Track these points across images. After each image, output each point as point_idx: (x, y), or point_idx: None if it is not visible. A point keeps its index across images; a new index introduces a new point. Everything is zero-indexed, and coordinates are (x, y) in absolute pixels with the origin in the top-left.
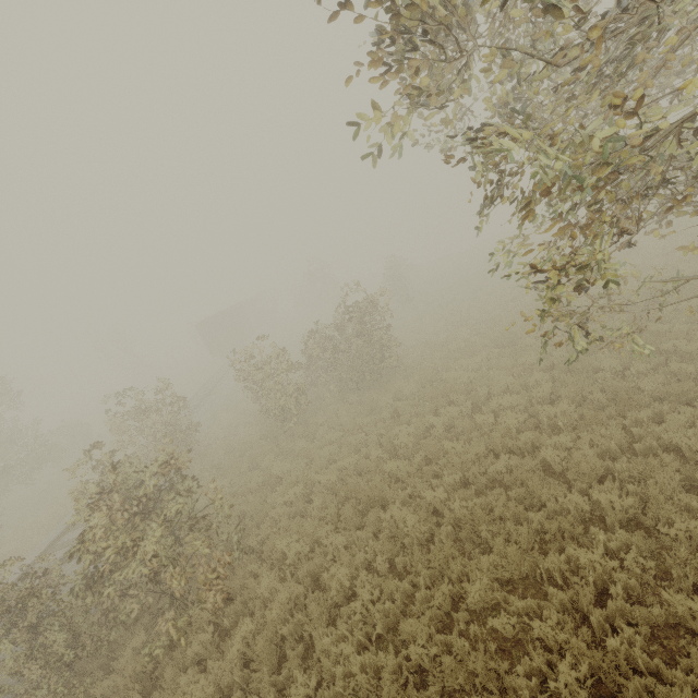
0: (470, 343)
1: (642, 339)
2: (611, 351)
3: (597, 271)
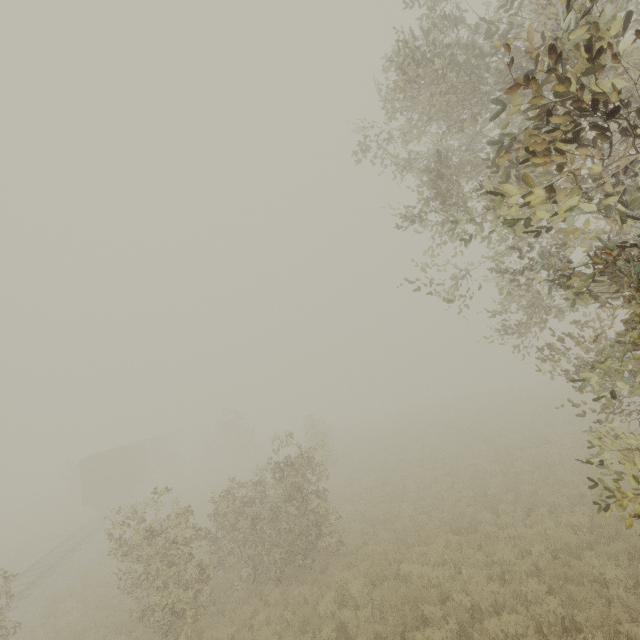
0: (420, 523)
1: (632, 542)
2: (595, 554)
3: (637, 449)
